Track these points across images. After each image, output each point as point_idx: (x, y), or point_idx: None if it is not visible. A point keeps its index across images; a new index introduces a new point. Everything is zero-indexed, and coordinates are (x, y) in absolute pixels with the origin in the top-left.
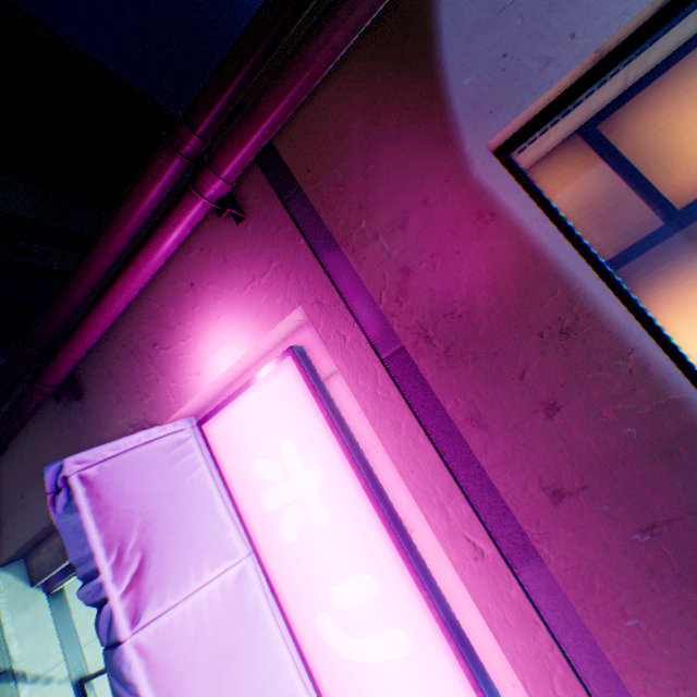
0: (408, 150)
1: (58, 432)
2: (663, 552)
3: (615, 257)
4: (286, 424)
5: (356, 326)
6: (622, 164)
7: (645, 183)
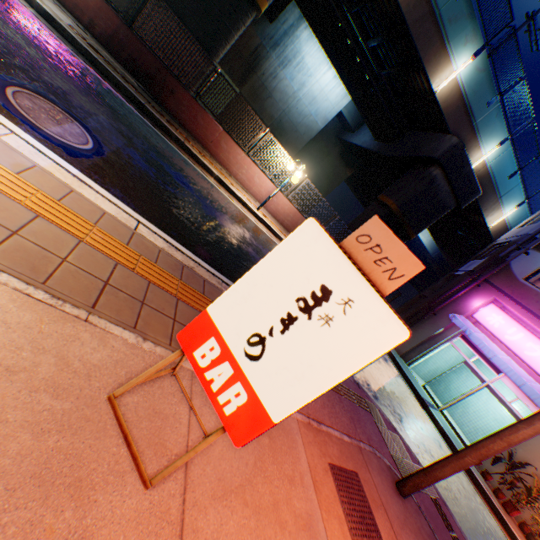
0: (509, 278)
1: (426, 322)
2: None
3: None
4: (492, 311)
5: (504, 297)
6: None
7: None
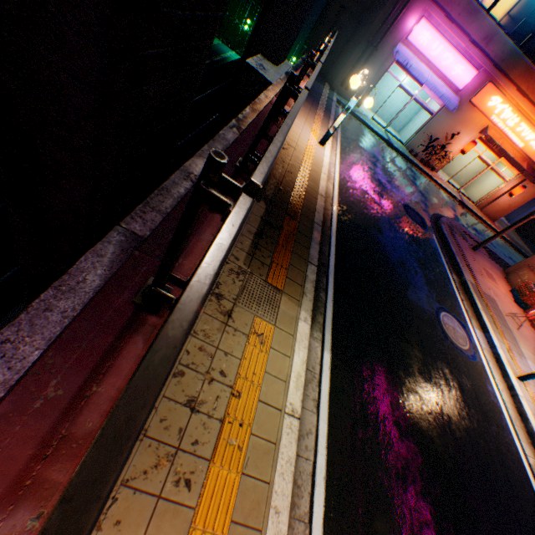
0: None
1: (370, 63)
2: (467, 16)
3: None
4: (423, 29)
5: (434, 8)
6: None
7: None
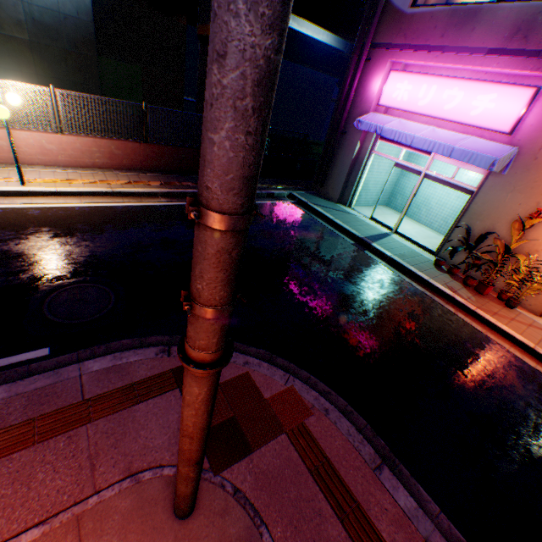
0: (395, 21)
1: (342, 149)
2: (457, 28)
3: (443, 4)
4: (395, 83)
5: (400, 52)
6: None
7: None
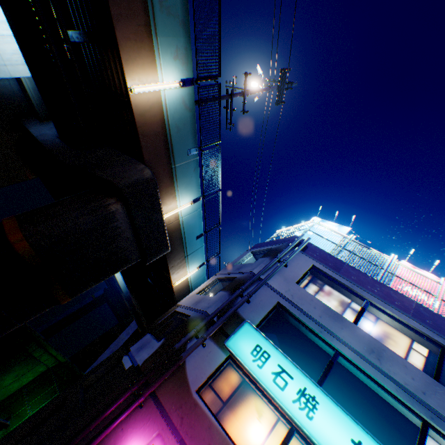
0: (182, 390)
1: None
2: None
3: (218, 409)
4: None
5: (172, 433)
6: (216, 389)
7: (220, 393)
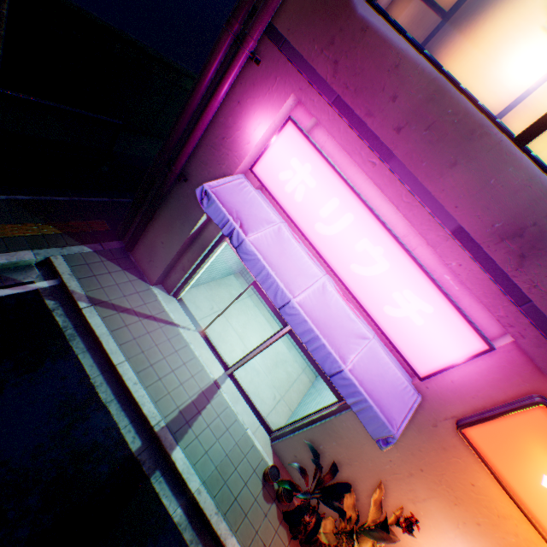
0: (331, 9)
1: (176, 204)
2: (432, 135)
3: (423, 41)
4: (292, 152)
5: (318, 94)
6: None
7: (432, 4)
